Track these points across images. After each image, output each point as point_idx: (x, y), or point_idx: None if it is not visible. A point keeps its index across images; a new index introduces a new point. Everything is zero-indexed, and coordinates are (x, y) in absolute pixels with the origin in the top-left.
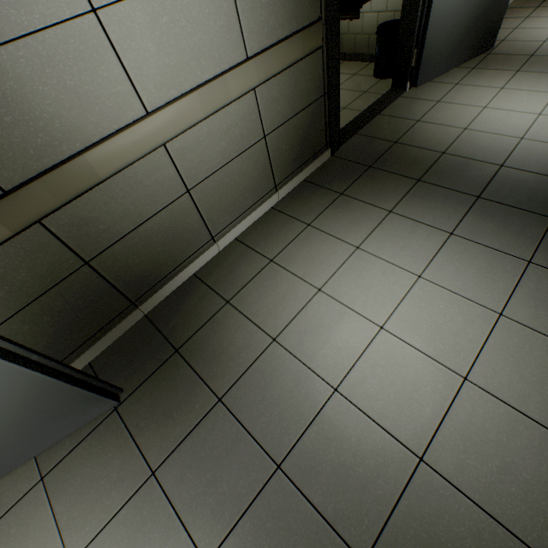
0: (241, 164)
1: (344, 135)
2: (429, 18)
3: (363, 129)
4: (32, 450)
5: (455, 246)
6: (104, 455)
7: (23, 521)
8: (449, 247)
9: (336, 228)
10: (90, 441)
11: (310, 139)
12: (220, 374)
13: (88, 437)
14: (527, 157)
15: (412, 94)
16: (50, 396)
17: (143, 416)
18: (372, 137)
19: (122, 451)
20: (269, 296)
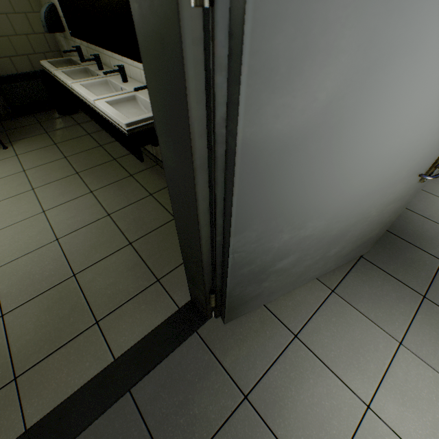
0: None
1: None
2: None
3: None
4: (327, 269)
5: None
6: (375, 283)
7: (337, 314)
8: None
9: None
10: (355, 273)
11: None
12: (430, 246)
13: (351, 270)
14: None
15: None
16: (384, 225)
17: (388, 263)
18: None
19: (388, 282)
20: (432, 208)
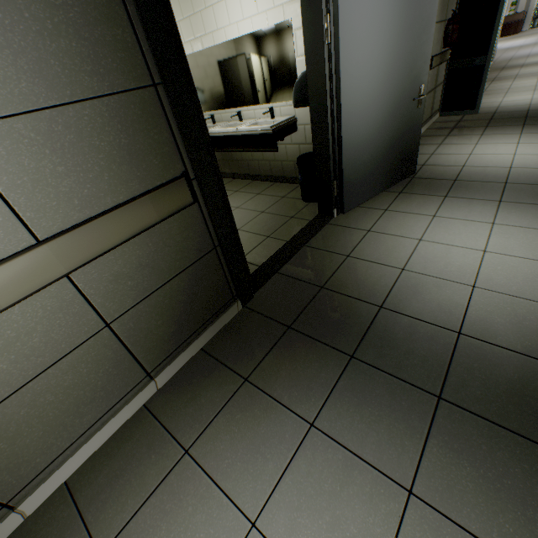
0: (60, 375)
1: (262, 275)
2: (342, 154)
3: (286, 266)
4: None
5: (421, 531)
6: None
7: None
8: (412, 534)
9: (227, 462)
10: None
11: (203, 299)
12: None
13: None
14: (490, 319)
15: (340, 221)
16: None
17: None
18: (295, 278)
19: None
20: None
